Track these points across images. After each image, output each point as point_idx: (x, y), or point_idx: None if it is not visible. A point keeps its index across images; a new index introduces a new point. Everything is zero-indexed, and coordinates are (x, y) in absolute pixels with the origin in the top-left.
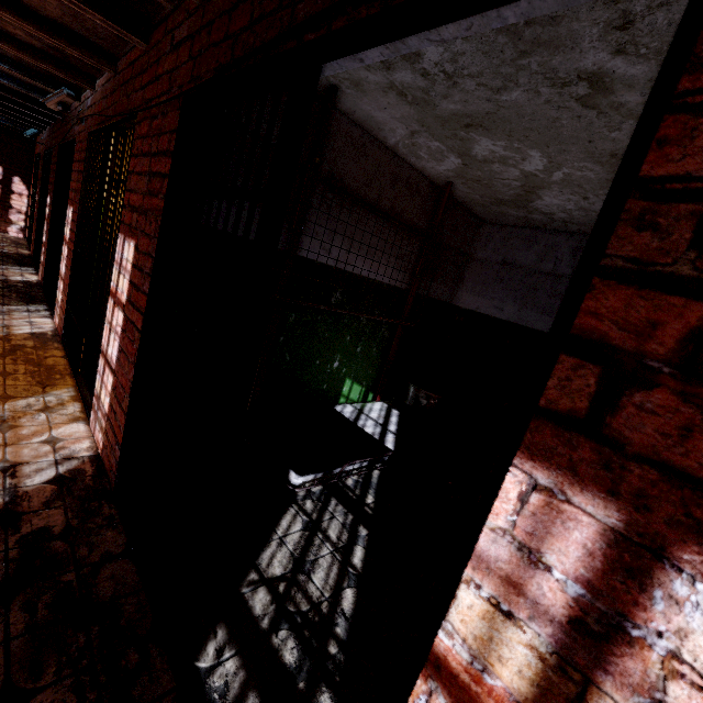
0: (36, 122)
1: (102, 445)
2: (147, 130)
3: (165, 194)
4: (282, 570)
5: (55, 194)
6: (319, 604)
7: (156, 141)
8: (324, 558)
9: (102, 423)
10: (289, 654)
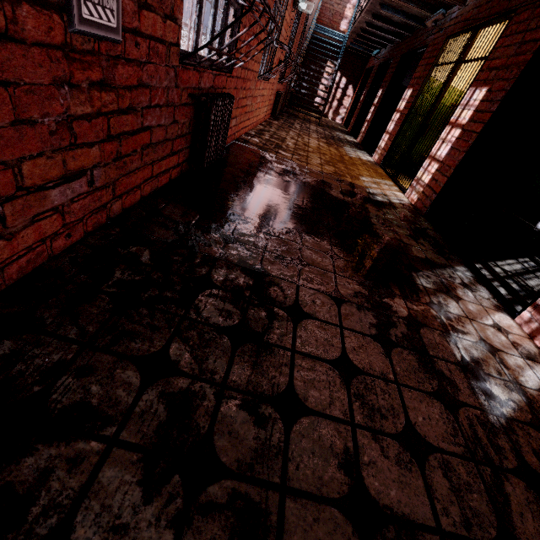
0: (386, 43)
1: (417, 199)
2: (527, 16)
3: (534, 51)
4: (509, 270)
5: (388, 87)
6: (531, 287)
7: (536, 21)
8: (535, 281)
9: (420, 189)
10: (514, 286)
